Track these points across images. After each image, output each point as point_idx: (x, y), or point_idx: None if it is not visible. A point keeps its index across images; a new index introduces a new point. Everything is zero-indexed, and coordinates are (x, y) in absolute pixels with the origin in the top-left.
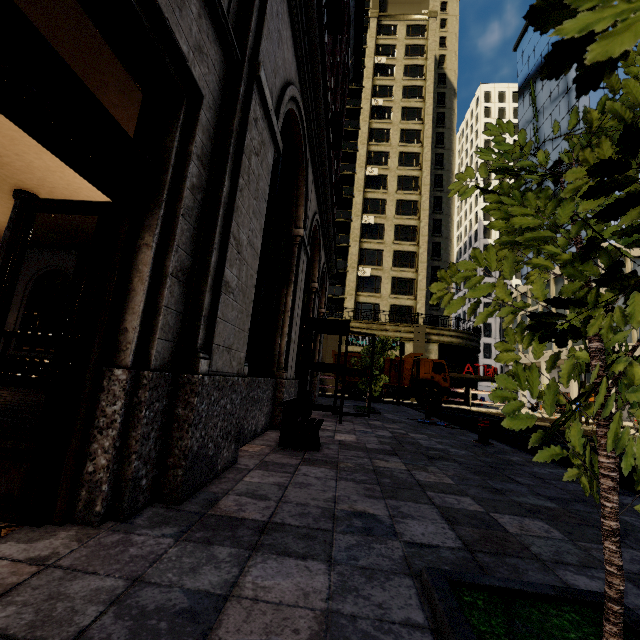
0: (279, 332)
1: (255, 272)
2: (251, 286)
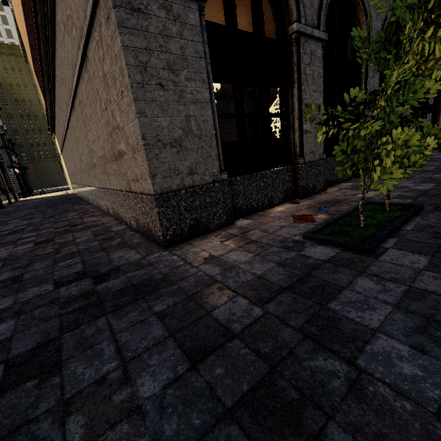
0: (437, 120)
1: (431, 114)
2: (430, 118)
